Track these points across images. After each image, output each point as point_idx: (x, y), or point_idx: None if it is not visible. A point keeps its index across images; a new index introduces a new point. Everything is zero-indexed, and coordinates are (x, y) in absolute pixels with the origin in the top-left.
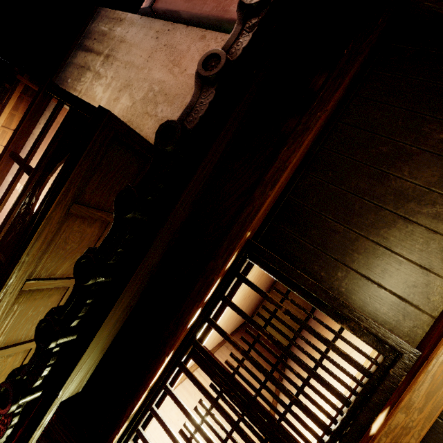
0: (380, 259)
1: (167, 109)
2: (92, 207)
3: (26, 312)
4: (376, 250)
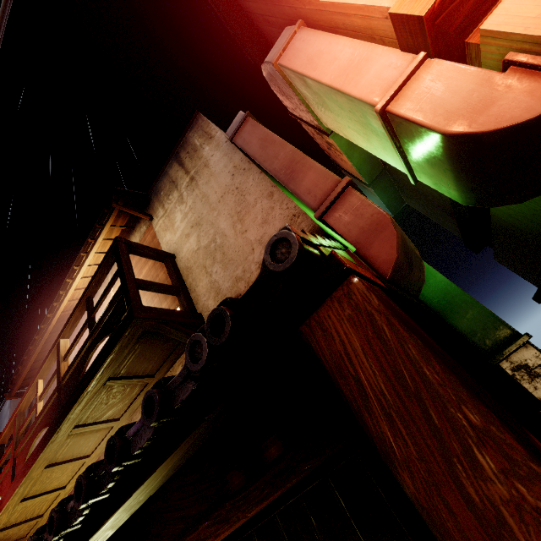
0: None
1: (221, 273)
2: (129, 376)
3: (78, 442)
4: None
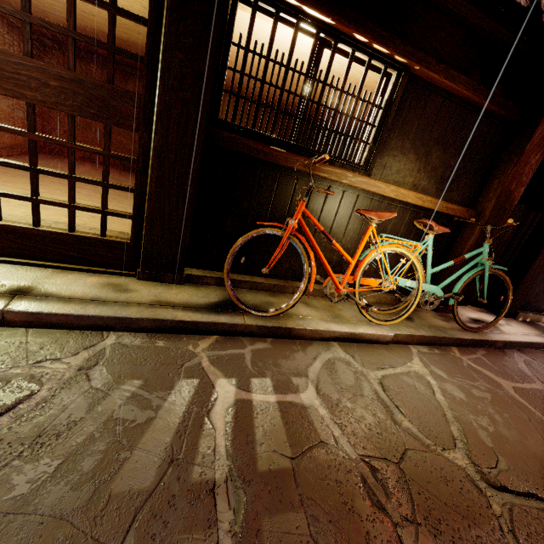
0: (400, 153)
1: None
2: None
3: None
4: (404, 150)
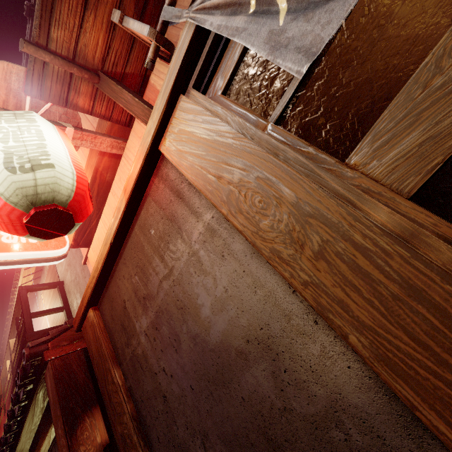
0: None
1: (80, 299)
2: None
3: None
4: None
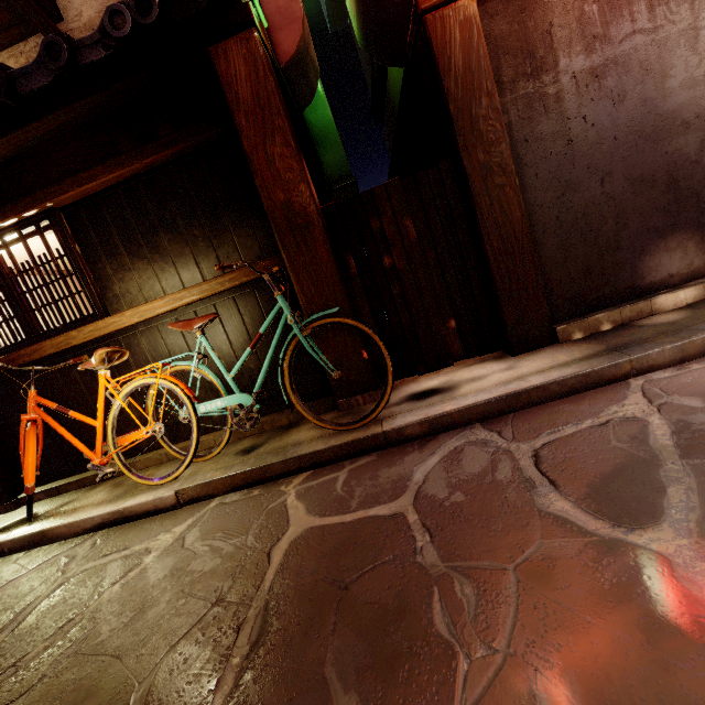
0: (125, 272)
1: None
2: None
3: None
4: (126, 266)
